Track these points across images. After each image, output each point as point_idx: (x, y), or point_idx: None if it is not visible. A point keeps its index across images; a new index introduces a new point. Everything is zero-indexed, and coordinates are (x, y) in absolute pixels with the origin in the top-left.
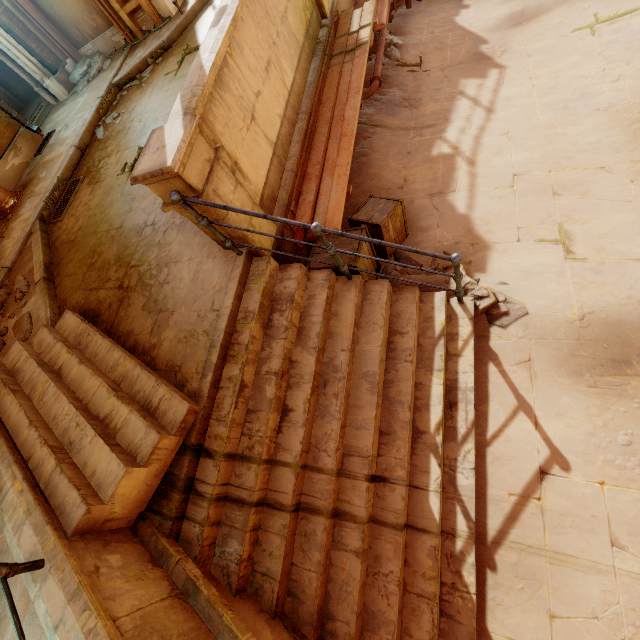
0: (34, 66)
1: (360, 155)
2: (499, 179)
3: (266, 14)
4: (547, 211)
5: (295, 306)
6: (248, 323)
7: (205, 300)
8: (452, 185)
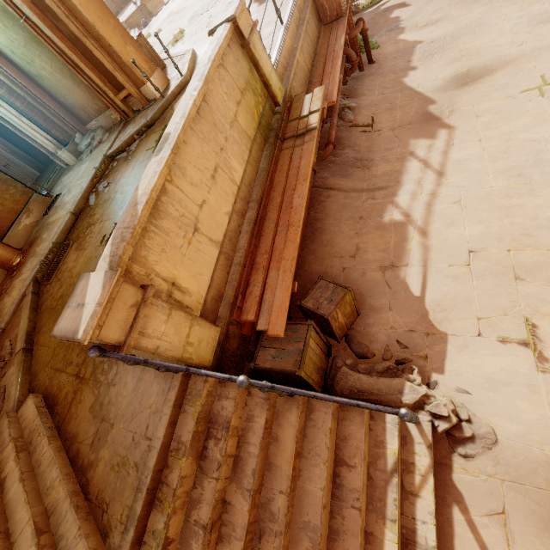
0: (49, 142)
1: (314, 220)
2: (453, 255)
3: (213, 126)
4: (509, 299)
5: (231, 433)
6: (179, 458)
7: (141, 420)
8: (404, 257)
